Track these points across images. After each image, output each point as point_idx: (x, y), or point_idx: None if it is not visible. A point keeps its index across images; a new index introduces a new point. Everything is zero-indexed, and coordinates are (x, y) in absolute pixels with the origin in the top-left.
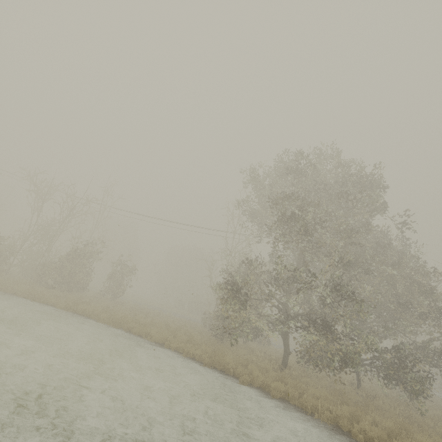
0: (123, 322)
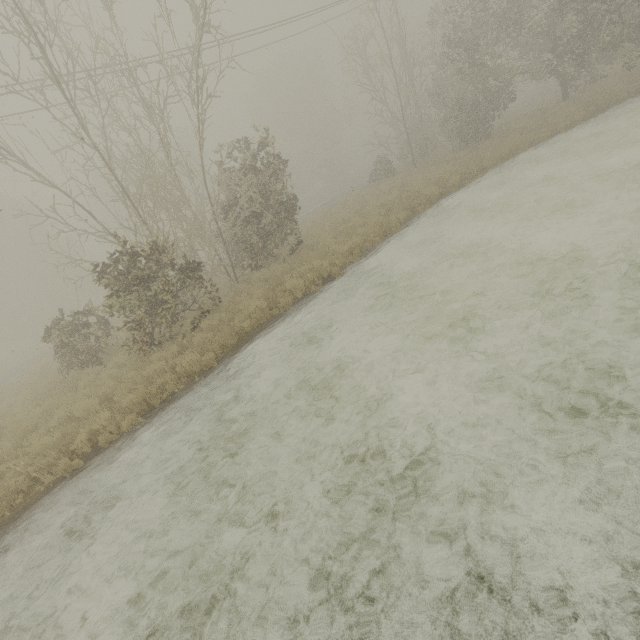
0: (479, 165)
